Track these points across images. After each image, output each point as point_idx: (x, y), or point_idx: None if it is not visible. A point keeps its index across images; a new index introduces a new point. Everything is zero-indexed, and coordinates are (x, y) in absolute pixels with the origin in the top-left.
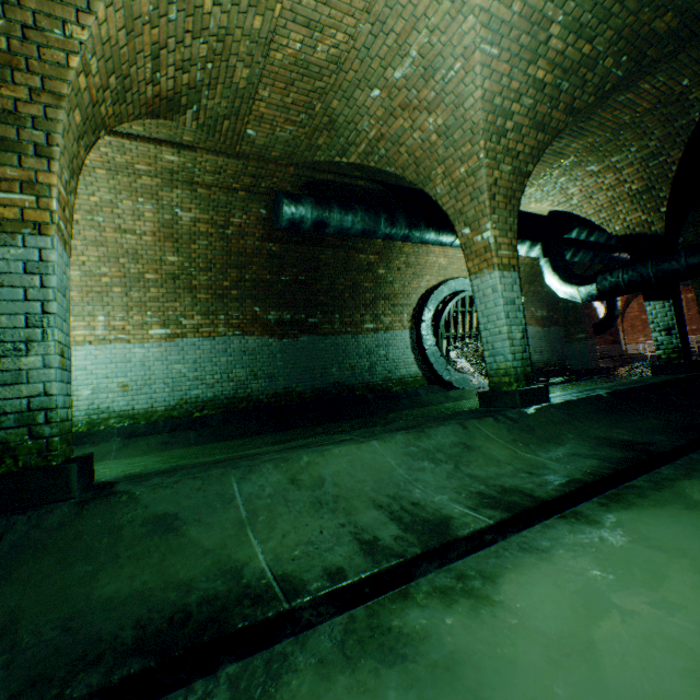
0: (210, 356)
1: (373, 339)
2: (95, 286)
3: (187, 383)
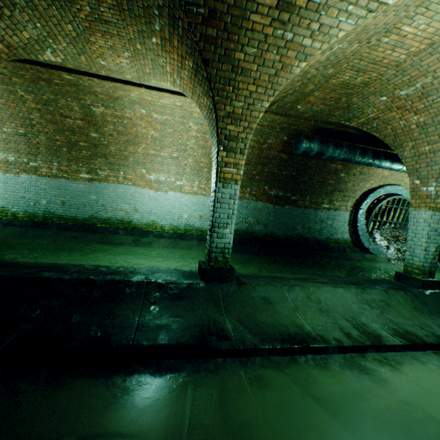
0: (239, 208)
1: (325, 214)
2: (197, 167)
3: None
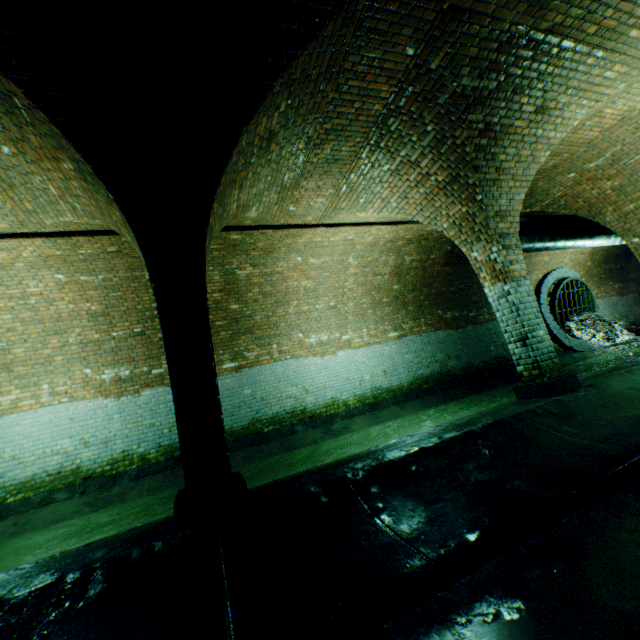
0: (421, 346)
1: None
2: (359, 310)
3: (414, 366)
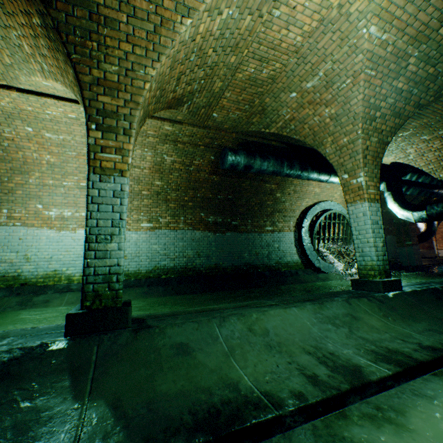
0: (173, 241)
1: (270, 237)
2: None
3: (159, 257)
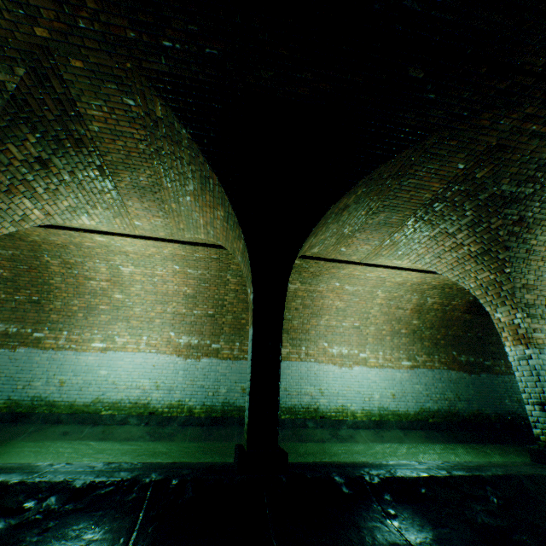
0: (432, 381)
1: None
2: (378, 335)
3: (422, 397)
